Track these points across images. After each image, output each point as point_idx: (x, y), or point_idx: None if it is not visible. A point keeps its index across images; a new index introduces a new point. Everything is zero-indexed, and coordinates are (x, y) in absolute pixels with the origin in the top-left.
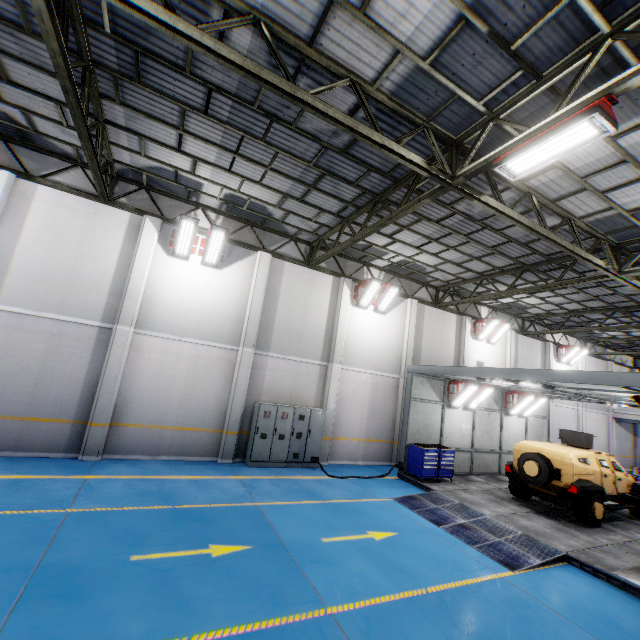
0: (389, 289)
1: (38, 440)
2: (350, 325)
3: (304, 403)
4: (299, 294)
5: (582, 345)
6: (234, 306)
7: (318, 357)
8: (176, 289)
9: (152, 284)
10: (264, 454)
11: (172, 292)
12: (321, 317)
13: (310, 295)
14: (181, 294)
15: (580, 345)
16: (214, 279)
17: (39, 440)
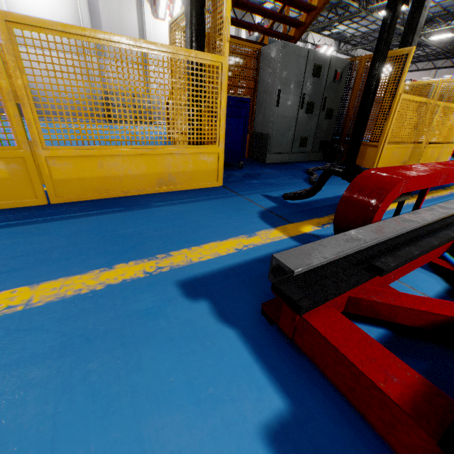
0: (174, 2)
1: (3, 110)
2: (156, 35)
3: (137, 90)
4: (114, 11)
5: (336, 45)
6: (72, 23)
7: (139, 60)
8: (29, 12)
9: (11, 8)
10: (120, 117)
11: (27, 14)
12: (134, 29)
13: (122, 11)
14: (34, 15)
15: (335, 45)
16: (50, 1)
17: (3, 110)
